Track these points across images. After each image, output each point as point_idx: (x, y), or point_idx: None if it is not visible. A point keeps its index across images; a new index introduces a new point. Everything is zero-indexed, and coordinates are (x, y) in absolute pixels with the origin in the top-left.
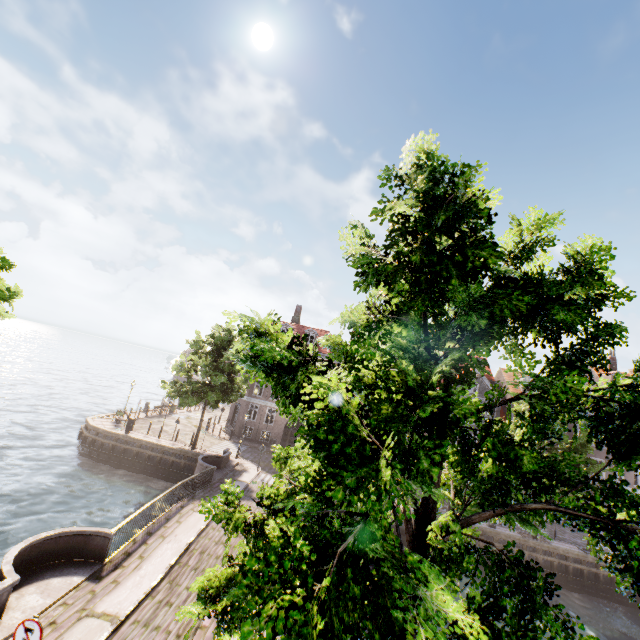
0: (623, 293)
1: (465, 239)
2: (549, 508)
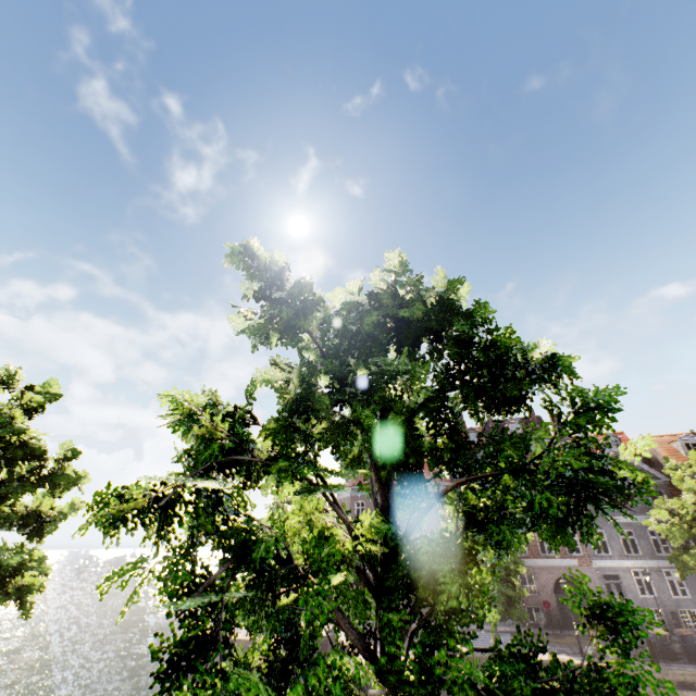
0: (458, 281)
1: (283, 286)
2: (462, 481)
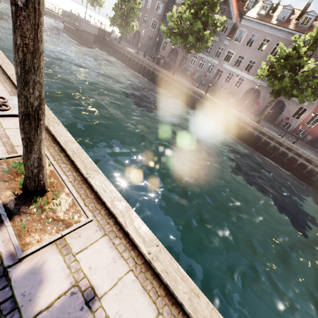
0: None
1: None
2: None
